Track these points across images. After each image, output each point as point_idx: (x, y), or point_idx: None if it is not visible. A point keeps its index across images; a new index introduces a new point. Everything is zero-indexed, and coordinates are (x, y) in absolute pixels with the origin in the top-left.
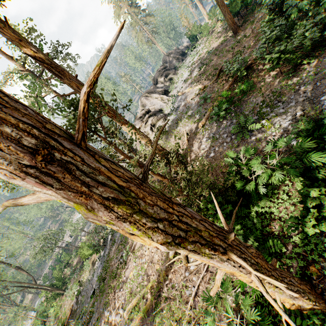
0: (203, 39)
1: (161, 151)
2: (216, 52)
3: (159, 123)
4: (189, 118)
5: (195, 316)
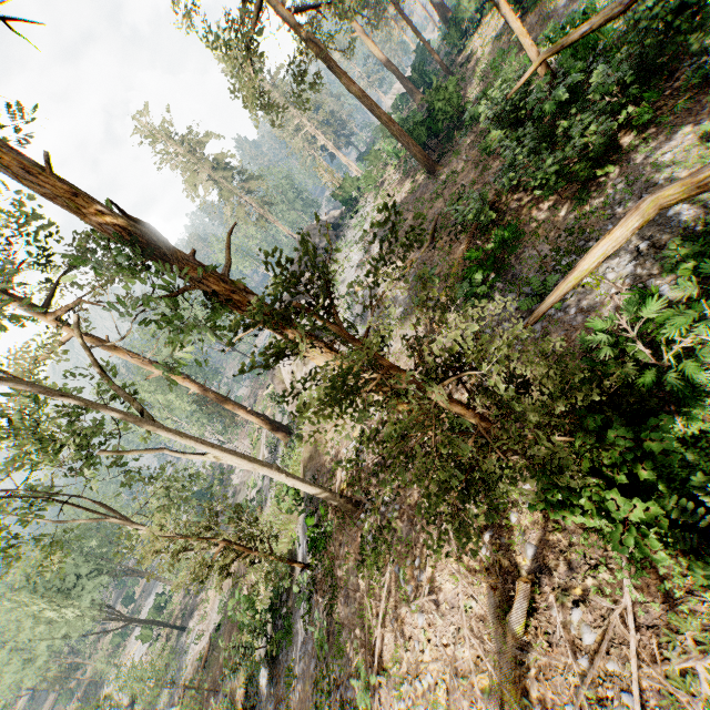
0: (367, 197)
1: (385, 386)
2: (406, 207)
3: None
4: (402, 321)
5: None
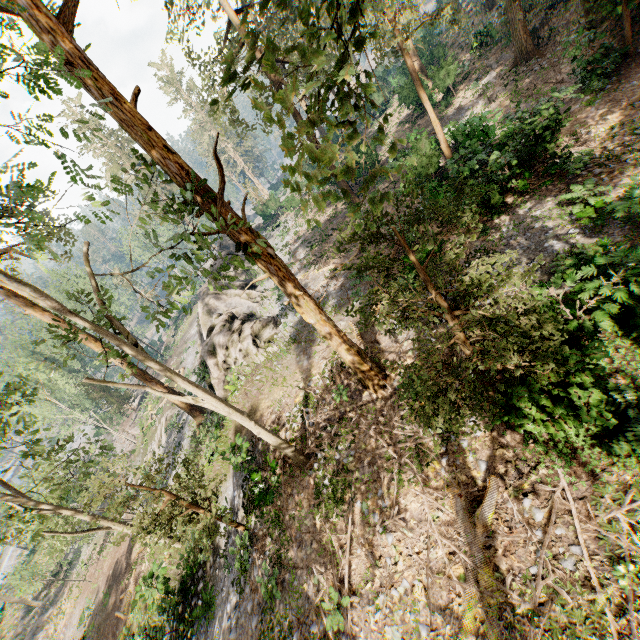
0: (287, 216)
1: (351, 347)
2: (329, 226)
3: (267, 331)
4: (337, 309)
5: (621, 590)
